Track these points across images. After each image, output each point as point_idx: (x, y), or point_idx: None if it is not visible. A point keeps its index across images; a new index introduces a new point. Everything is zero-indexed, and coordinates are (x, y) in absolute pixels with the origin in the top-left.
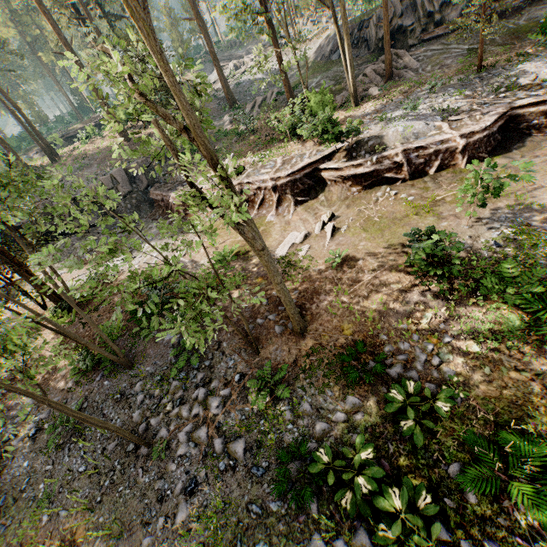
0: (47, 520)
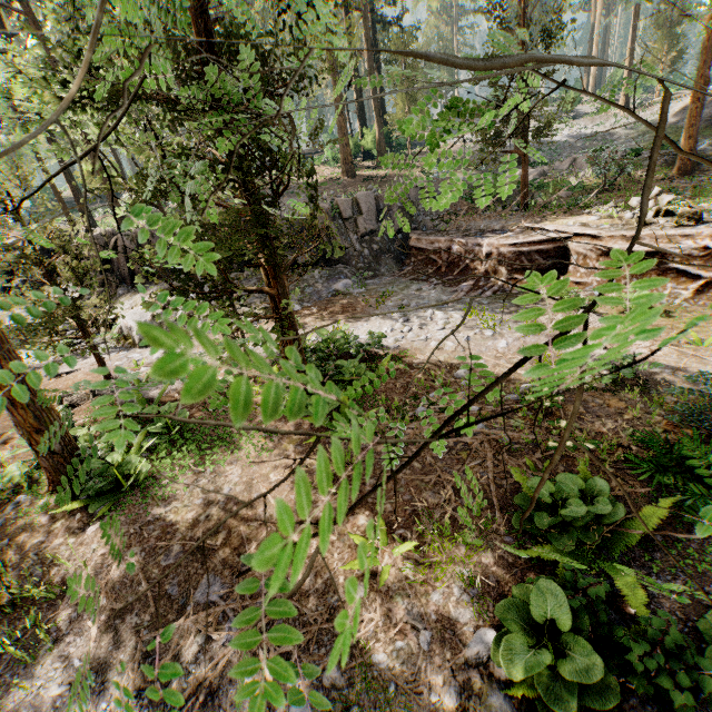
0: None
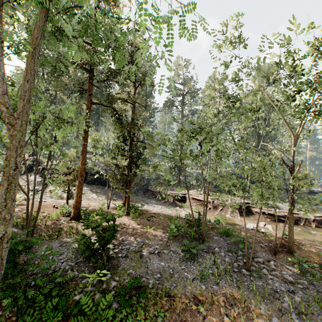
0: (205, 288)
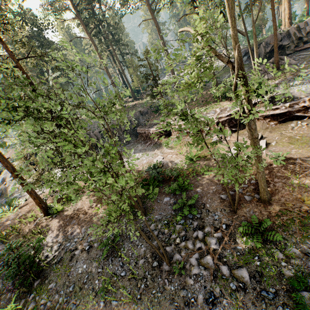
0: (103, 306)
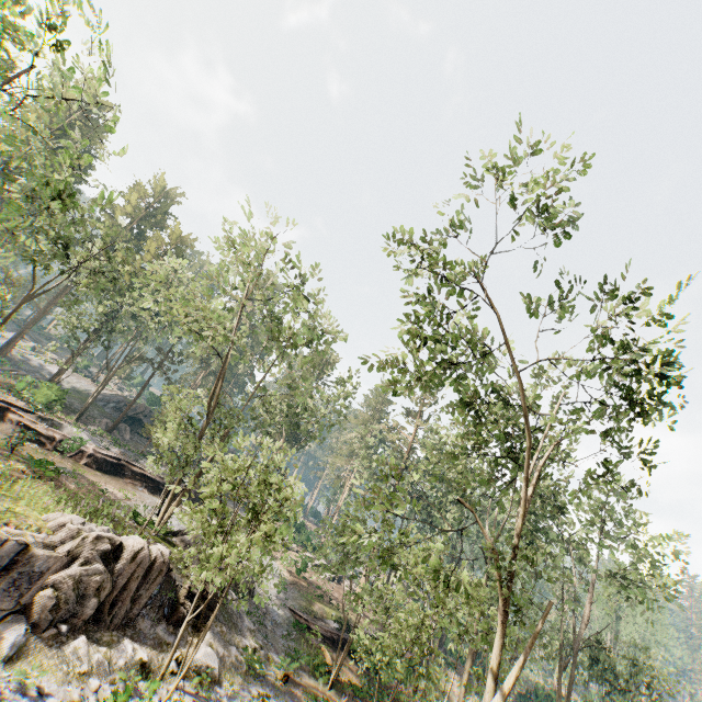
0: None
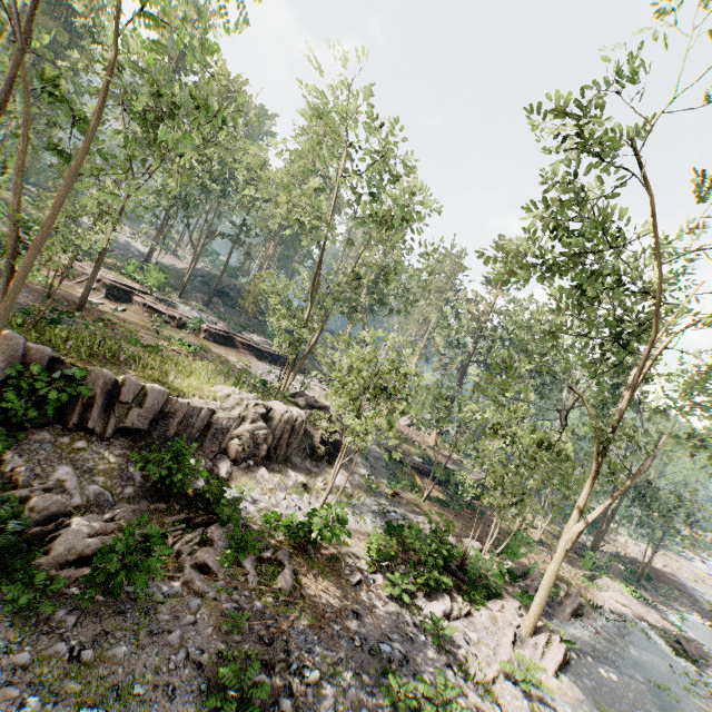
0: None
